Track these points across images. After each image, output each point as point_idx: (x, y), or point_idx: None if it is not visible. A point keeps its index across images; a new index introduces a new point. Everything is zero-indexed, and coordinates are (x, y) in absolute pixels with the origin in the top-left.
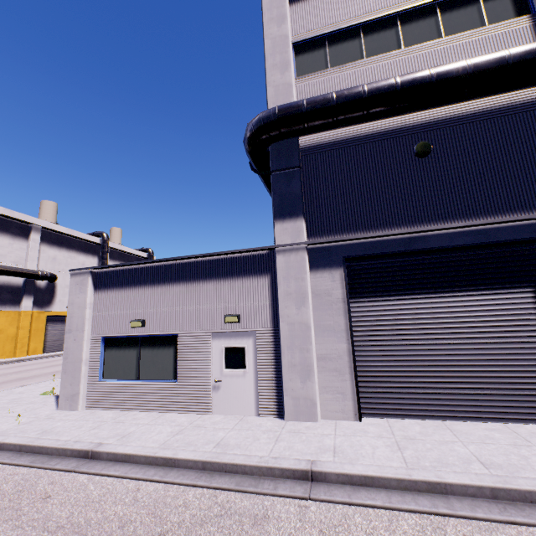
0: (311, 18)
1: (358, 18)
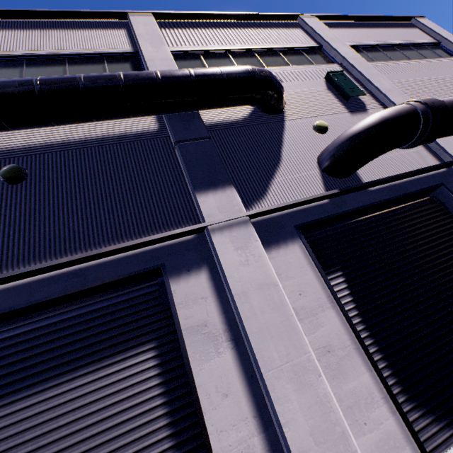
0: None
1: None
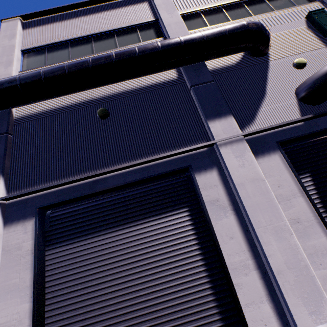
0: (36, 37)
1: (67, 37)
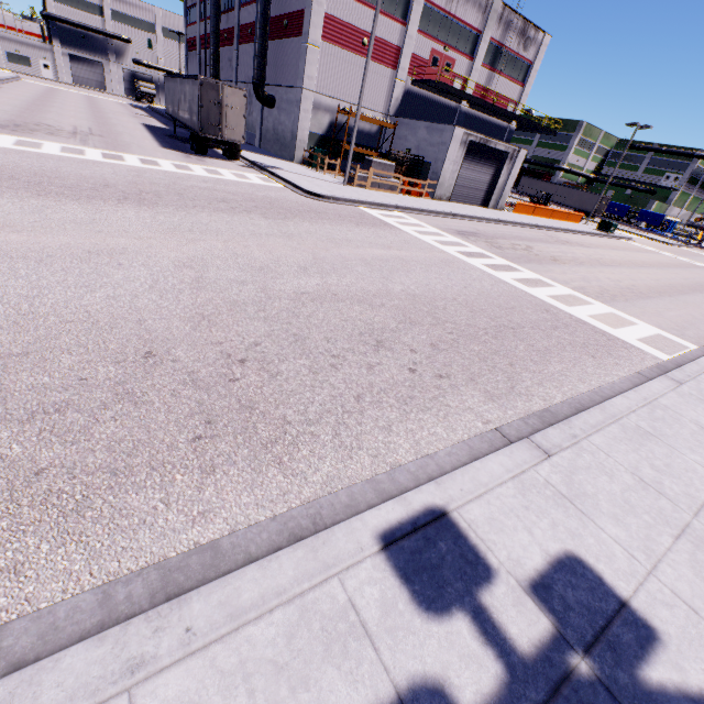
0: None
1: None
